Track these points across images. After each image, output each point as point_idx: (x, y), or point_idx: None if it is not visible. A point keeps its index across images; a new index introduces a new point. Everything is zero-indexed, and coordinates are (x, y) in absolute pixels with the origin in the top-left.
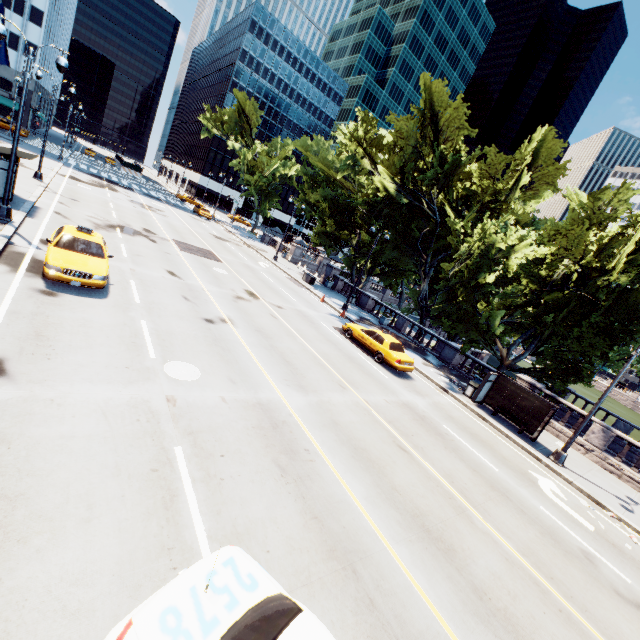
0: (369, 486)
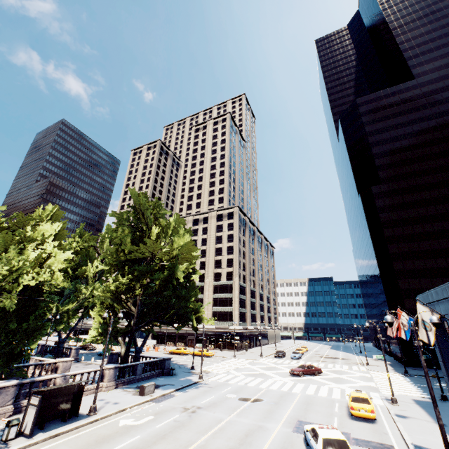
0: None
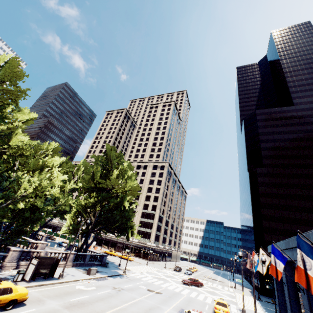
0: None
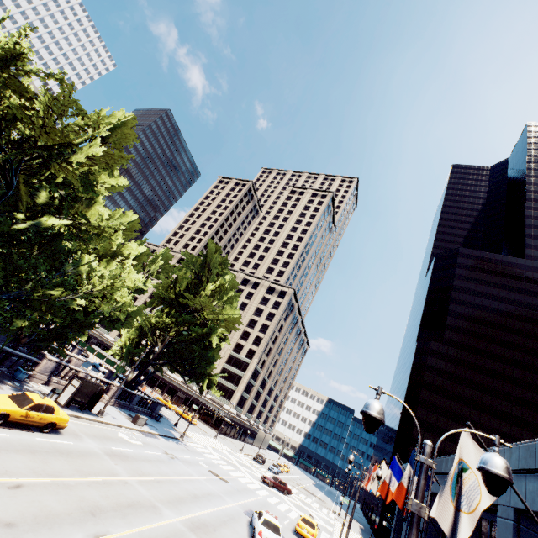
0: (194, 505)
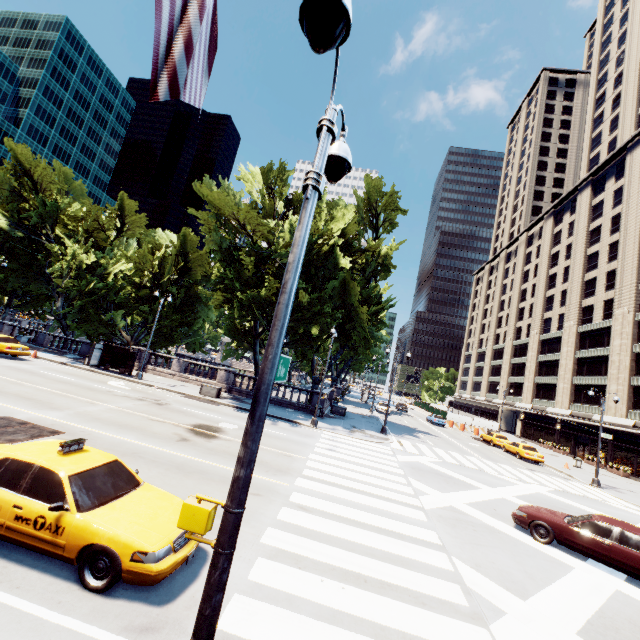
0: None
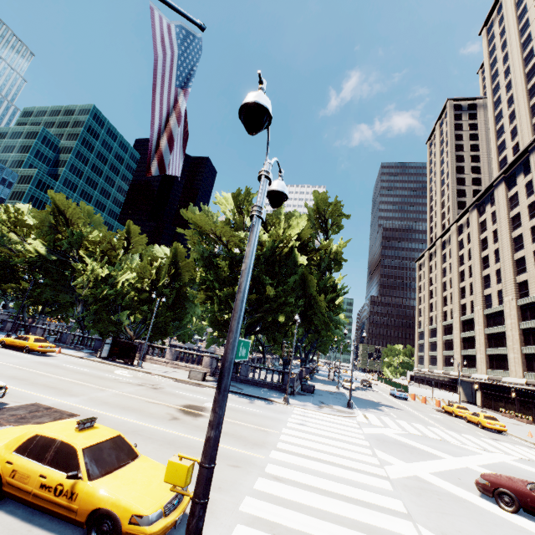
0: None
